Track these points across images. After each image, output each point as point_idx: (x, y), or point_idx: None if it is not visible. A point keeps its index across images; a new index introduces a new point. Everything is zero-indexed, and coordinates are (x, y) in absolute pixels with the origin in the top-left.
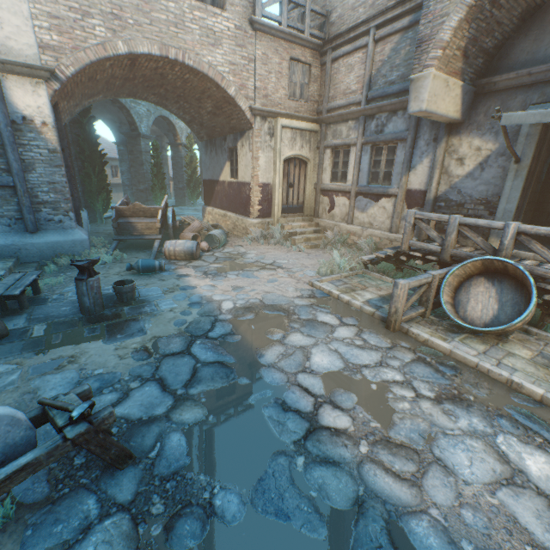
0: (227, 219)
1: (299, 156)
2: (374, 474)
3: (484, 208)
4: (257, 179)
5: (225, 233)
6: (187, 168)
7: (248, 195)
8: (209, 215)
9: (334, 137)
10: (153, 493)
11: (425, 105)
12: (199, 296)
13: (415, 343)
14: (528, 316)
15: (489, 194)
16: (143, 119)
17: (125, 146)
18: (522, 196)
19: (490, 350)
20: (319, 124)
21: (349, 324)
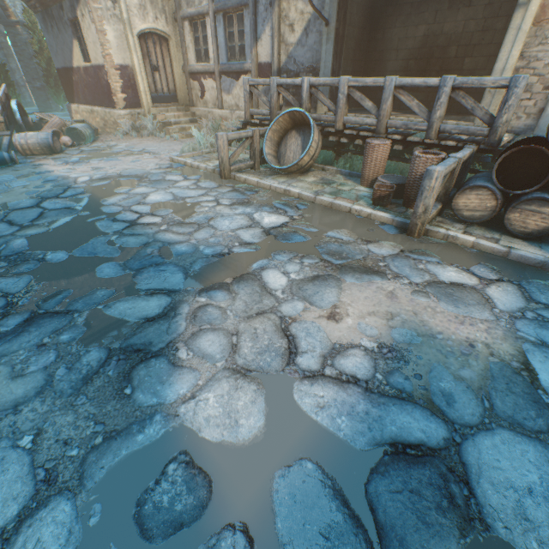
0: (96, 116)
1: (156, 31)
2: (164, 235)
3: (312, 76)
4: (111, 59)
5: (91, 127)
6: (39, 58)
7: (108, 81)
8: (77, 115)
9: (189, 6)
10: None
11: None
12: (56, 177)
13: (238, 184)
14: (313, 152)
15: (314, 61)
16: None
17: None
18: (336, 61)
19: (289, 181)
20: None
21: (191, 179)
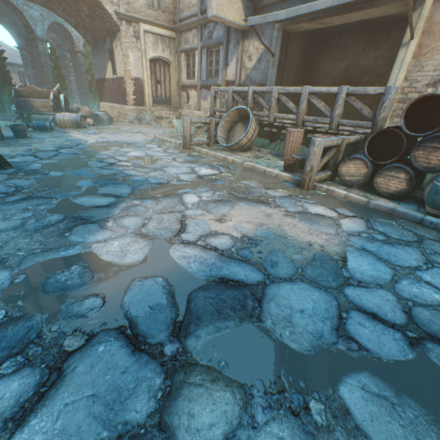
0: (114, 110)
1: (162, 58)
2: (129, 171)
3: None
4: (129, 73)
5: (108, 115)
6: (87, 74)
7: (125, 87)
8: (103, 109)
9: (186, 43)
10: (21, 173)
11: (215, 12)
12: (75, 139)
13: (194, 153)
14: (250, 136)
15: (263, 80)
16: (38, 23)
17: (27, 51)
18: (279, 80)
19: (231, 154)
20: (175, 32)
21: (163, 148)
